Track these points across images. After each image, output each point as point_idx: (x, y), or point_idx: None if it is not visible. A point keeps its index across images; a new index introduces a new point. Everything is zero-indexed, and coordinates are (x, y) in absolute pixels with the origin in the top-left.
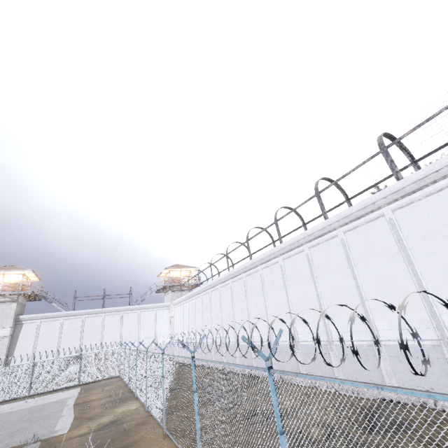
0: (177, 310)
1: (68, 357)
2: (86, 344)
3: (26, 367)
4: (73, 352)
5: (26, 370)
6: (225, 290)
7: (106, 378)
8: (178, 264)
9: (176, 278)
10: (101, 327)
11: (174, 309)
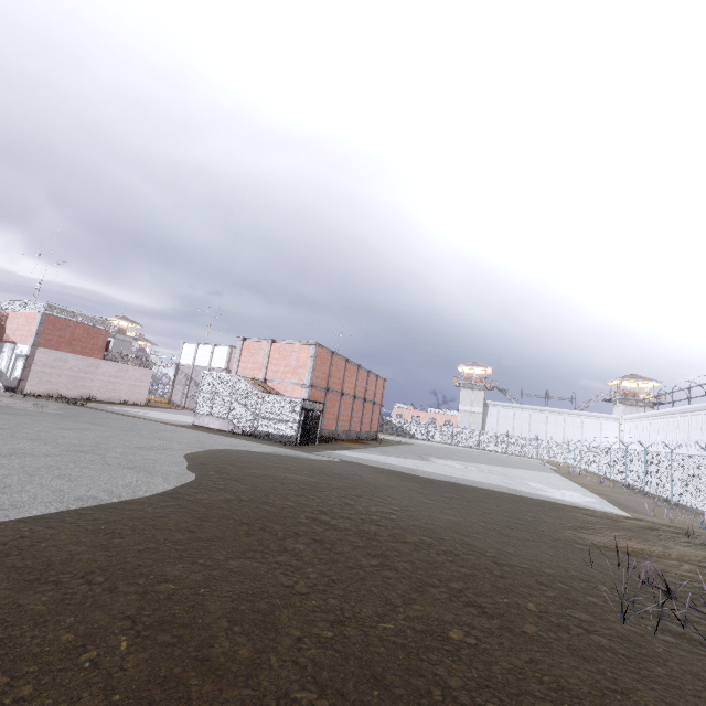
0: (628, 426)
1: (528, 438)
2: (534, 433)
3: (504, 436)
4: (524, 436)
5: (504, 438)
6: (683, 421)
7: (557, 461)
8: (634, 375)
9: (629, 391)
10: (545, 423)
11: (625, 424)
